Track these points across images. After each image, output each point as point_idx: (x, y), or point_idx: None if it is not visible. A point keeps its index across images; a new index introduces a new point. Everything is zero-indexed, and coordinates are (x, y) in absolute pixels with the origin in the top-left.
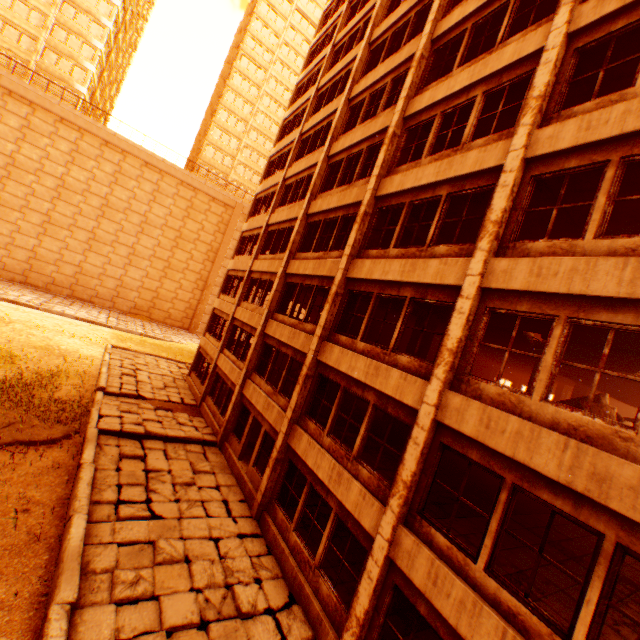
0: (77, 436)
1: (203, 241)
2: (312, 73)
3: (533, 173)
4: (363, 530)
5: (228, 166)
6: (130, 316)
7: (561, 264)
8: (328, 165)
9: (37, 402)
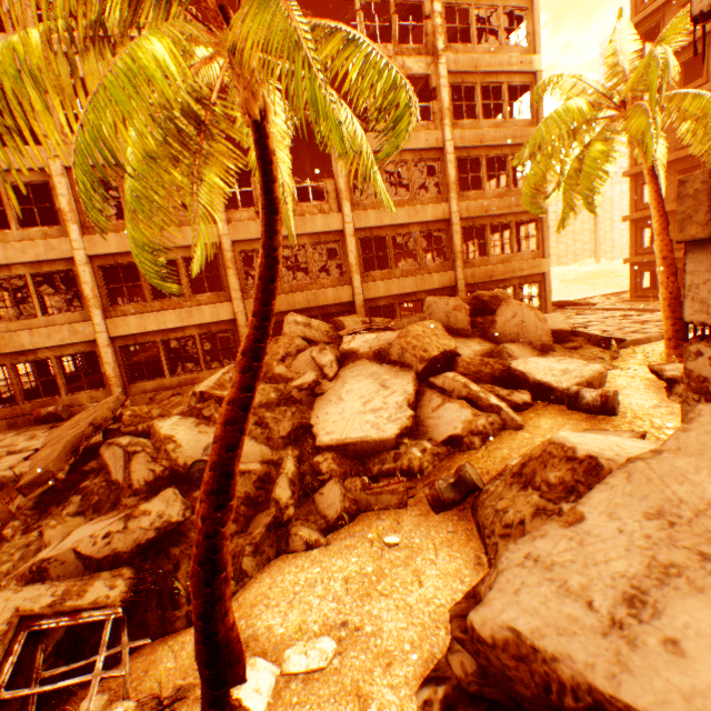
0: None
1: None
2: None
3: None
4: None
5: None
6: None
7: None
8: None
9: None
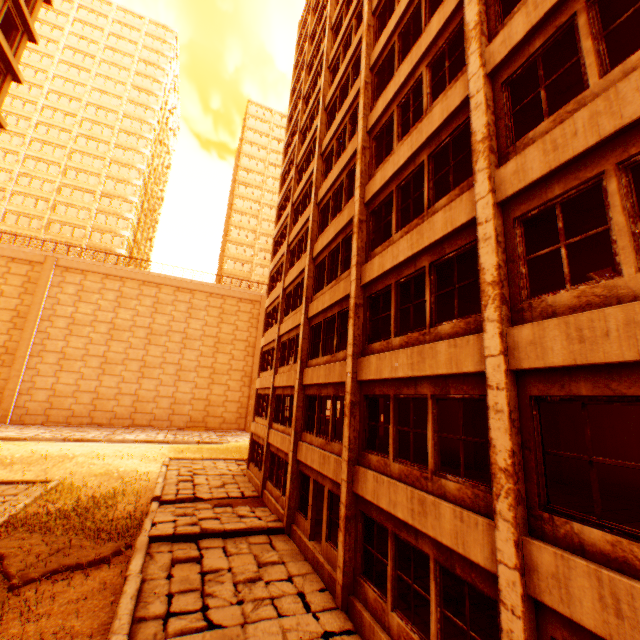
0: (128, 550)
1: (240, 339)
2: (290, 160)
3: (501, 80)
4: (478, 570)
5: (248, 271)
6: (187, 430)
7: (575, 121)
8: (319, 211)
9: (90, 523)
